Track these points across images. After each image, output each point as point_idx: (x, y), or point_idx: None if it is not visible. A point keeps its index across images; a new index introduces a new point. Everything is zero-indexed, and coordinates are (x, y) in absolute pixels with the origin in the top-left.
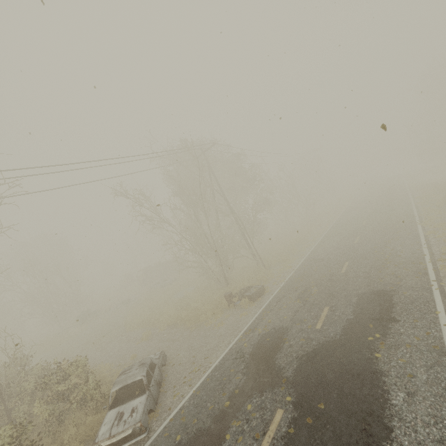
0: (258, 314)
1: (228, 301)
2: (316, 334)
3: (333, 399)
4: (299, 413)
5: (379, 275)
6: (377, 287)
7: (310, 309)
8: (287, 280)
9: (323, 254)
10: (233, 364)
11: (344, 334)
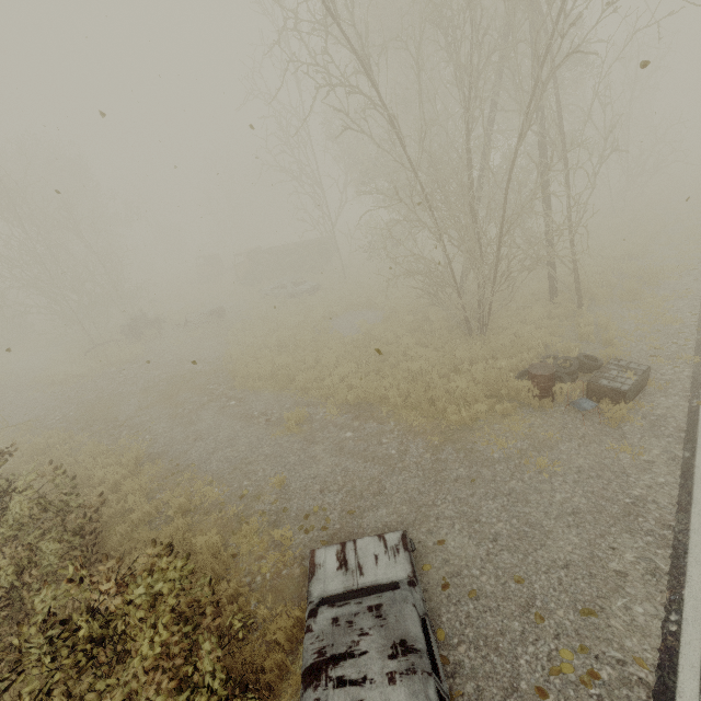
0: None
1: (539, 389)
2: None
3: None
4: None
5: None
6: None
7: None
8: None
9: None
10: None
11: None
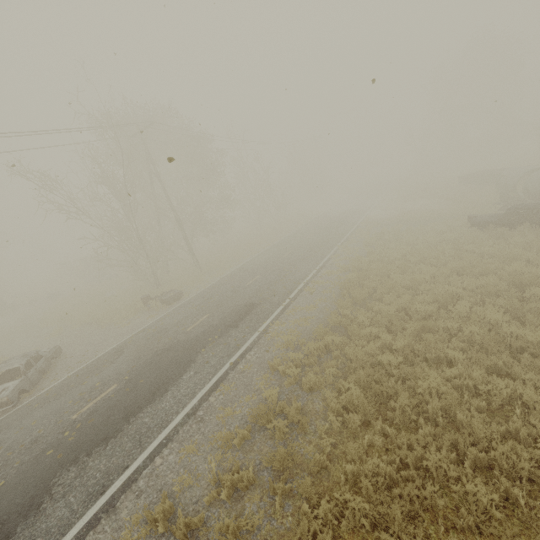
0: (160, 317)
1: (144, 303)
2: (182, 335)
3: (152, 377)
4: (126, 386)
5: (265, 290)
6: (253, 300)
7: (197, 315)
8: (207, 287)
9: (253, 265)
10: (111, 356)
11: (198, 336)
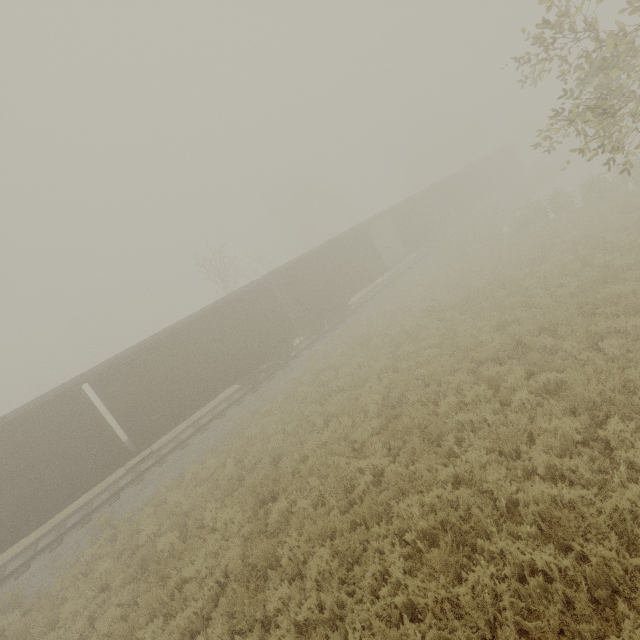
0: None
1: None
2: None
3: None
4: None
5: None
6: None
7: None
8: None
9: None
10: None
11: None
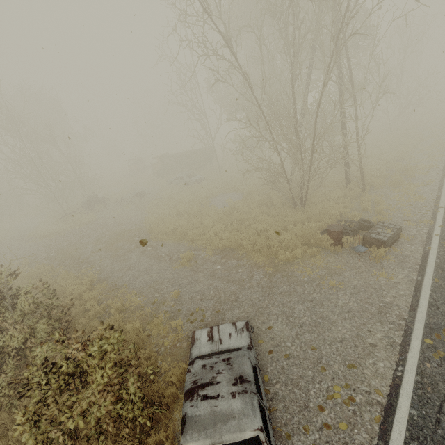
0: (430, 289)
1: (334, 240)
2: None
3: None
4: None
5: None
6: None
7: None
8: (444, 224)
9: None
10: None
11: None
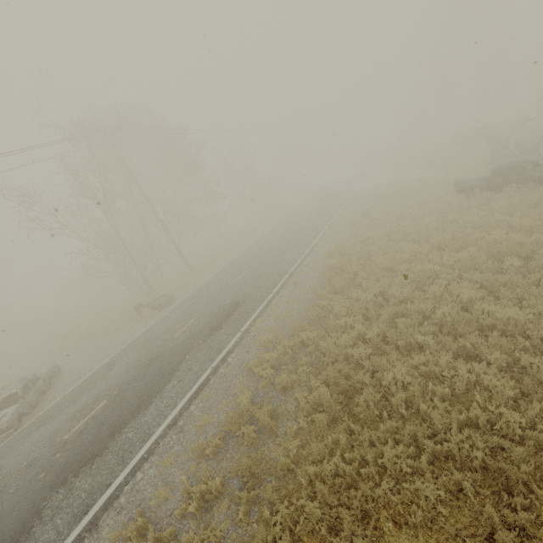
0: (151, 325)
1: (137, 312)
2: (169, 342)
3: (139, 390)
4: (114, 401)
5: (250, 286)
6: (238, 298)
7: (185, 319)
8: (197, 288)
9: (242, 259)
10: (103, 371)
11: (184, 342)
